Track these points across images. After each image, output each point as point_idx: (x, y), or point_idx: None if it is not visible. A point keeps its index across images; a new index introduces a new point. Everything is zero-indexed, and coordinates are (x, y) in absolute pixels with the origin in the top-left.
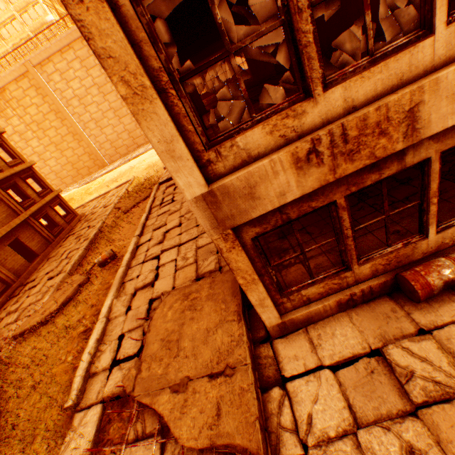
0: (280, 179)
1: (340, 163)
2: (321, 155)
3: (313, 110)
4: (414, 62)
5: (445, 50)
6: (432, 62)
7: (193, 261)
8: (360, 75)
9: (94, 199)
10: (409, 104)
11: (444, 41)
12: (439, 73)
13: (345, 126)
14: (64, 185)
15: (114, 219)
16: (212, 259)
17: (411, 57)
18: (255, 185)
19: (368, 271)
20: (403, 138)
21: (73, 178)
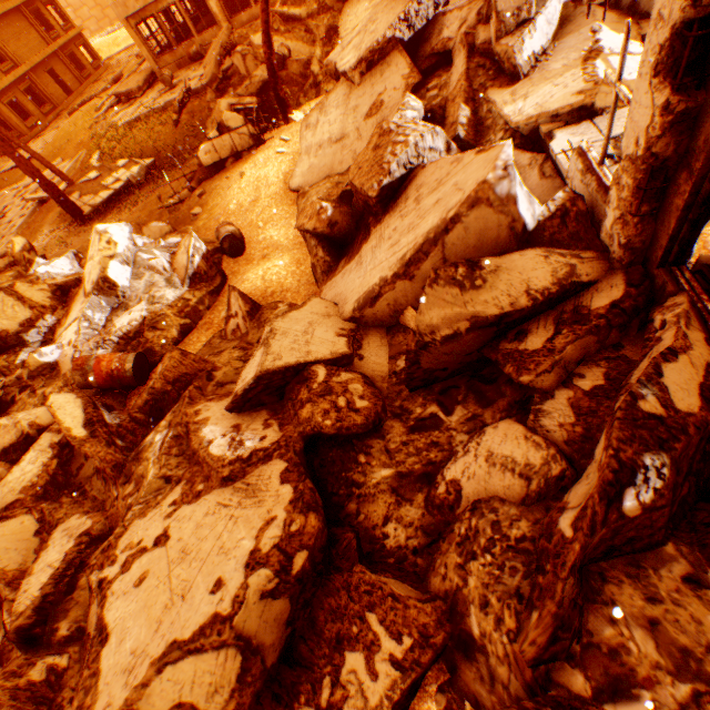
0: (133, 3)
1: None
2: None
3: None
4: None
5: None
6: None
7: None
8: None
9: (123, 52)
10: None
11: None
12: None
13: None
14: (88, 34)
15: (134, 65)
16: None
17: None
18: (126, 4)
19: (184, 53)
20: None
21: (99, 22)
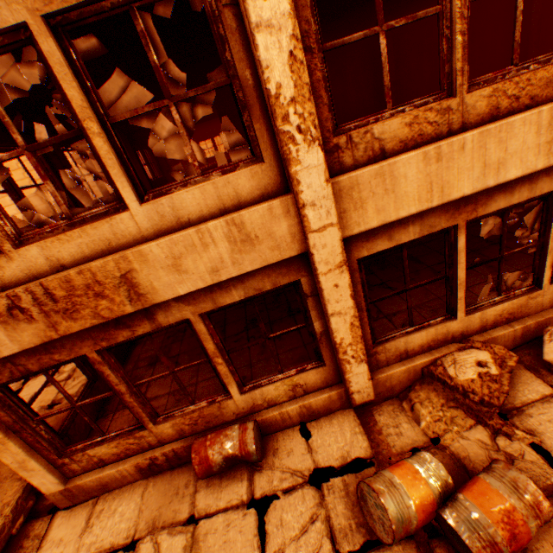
0: None
1: (60, 320)
2: (30, 311)
3: (10, 264)
4: (120, 231)
5: (151, 223)
6: (142, 233)
7: (64, 378)
8: (57, 237)
9: None
10: (120, 270)
11: (146, 216)
12: (143, 245)
13: (47, 285)
14: None
15: None
16: (82, 379)
17: (114, 227)
18: None
19: (173, 430)
20: (131, 301)
21: None
